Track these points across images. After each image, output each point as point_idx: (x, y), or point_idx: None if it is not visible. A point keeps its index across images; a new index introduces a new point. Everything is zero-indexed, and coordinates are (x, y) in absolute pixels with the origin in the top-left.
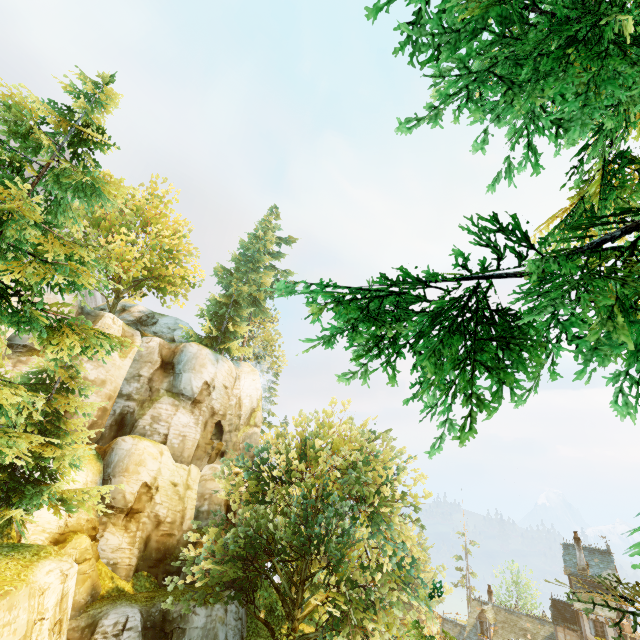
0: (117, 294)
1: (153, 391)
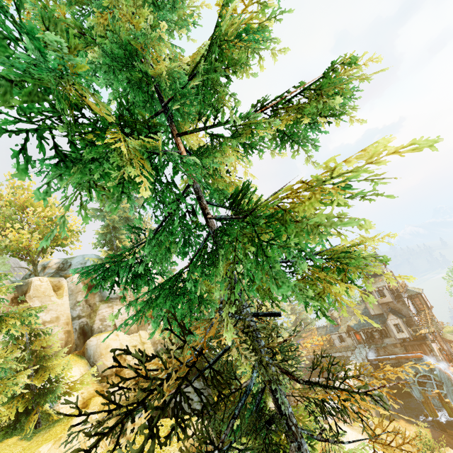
0: (32, 263)
1: (92, 306)
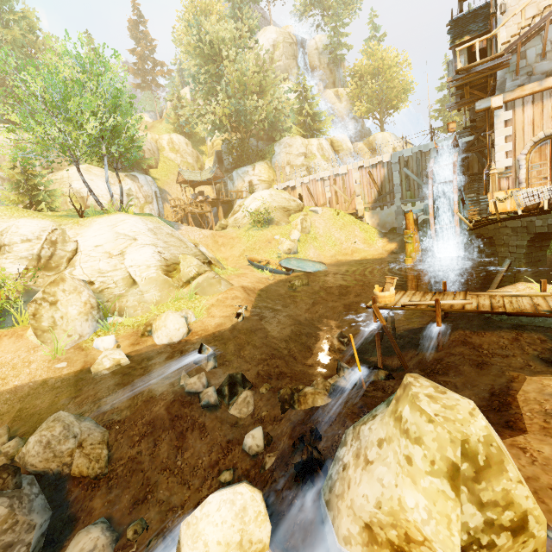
0: None
1: None
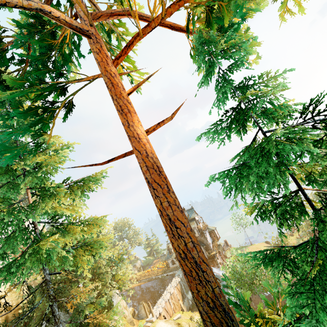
0: None
1: None
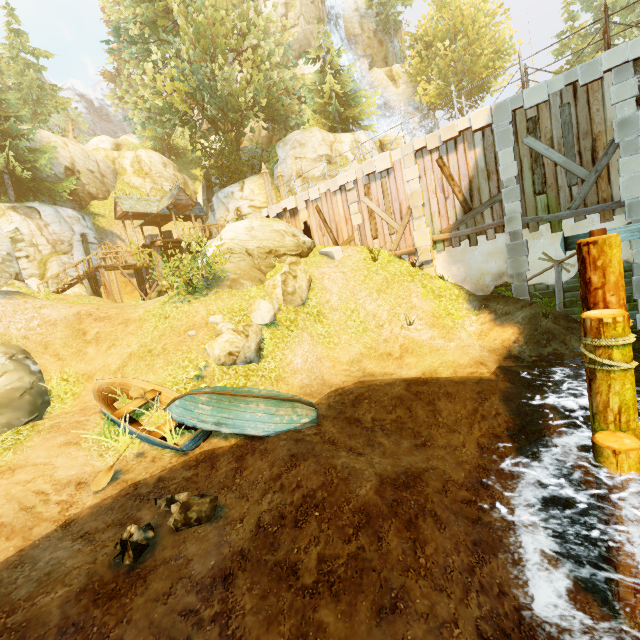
0: None
1: None
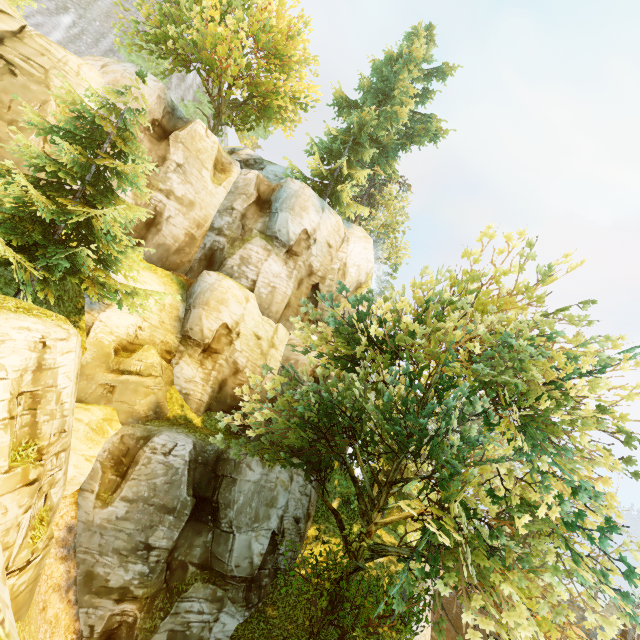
0: (217, 111)
1: (246, 230)
